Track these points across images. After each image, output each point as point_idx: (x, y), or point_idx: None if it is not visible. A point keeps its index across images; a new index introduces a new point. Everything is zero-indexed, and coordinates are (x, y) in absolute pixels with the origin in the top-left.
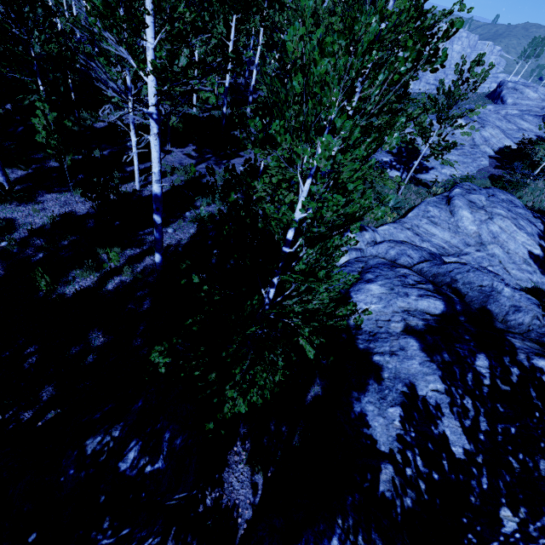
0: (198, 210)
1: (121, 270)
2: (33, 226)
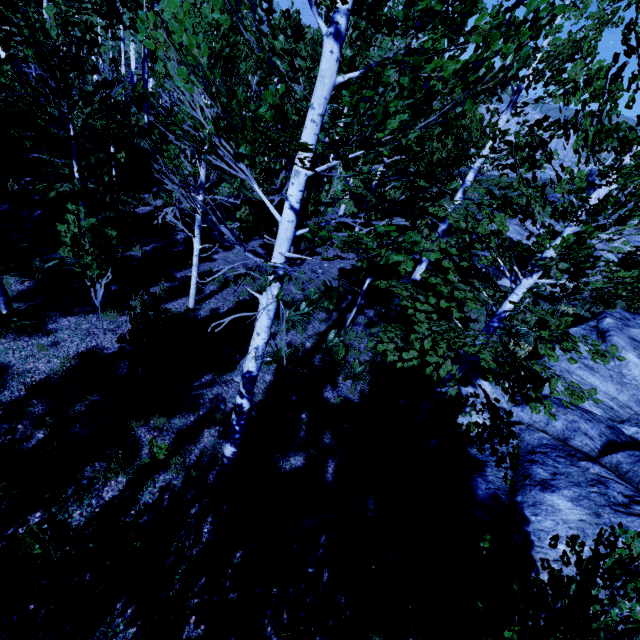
0: (274, 341)
1: (166, 462)
2: (35, 381)
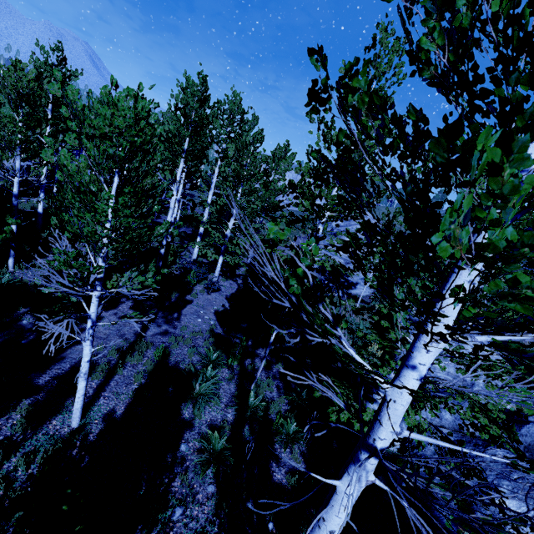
0: (194, 429)
1: None
2: None
